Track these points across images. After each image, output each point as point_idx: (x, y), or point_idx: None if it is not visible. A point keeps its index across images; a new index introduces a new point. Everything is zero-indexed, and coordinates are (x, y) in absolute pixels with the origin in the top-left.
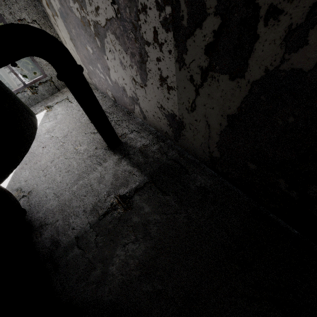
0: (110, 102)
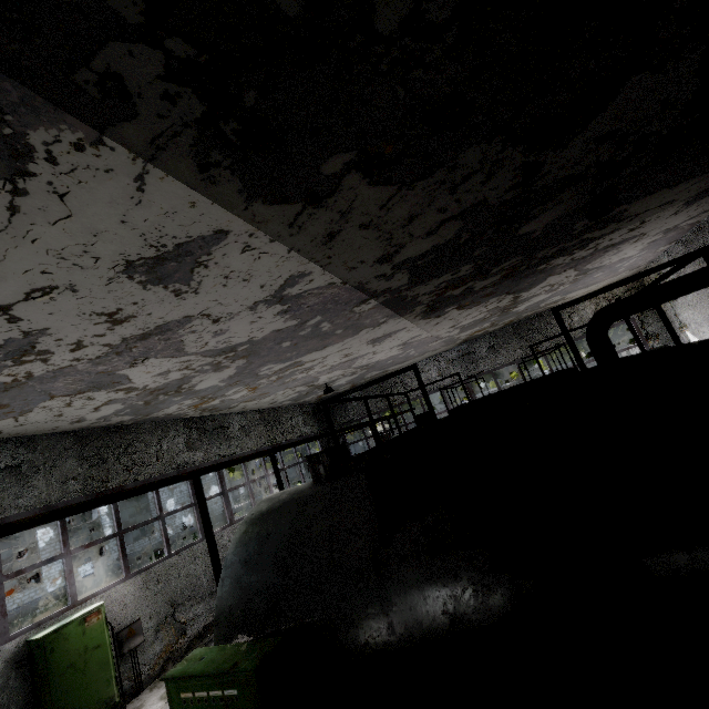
0: (679, 249)
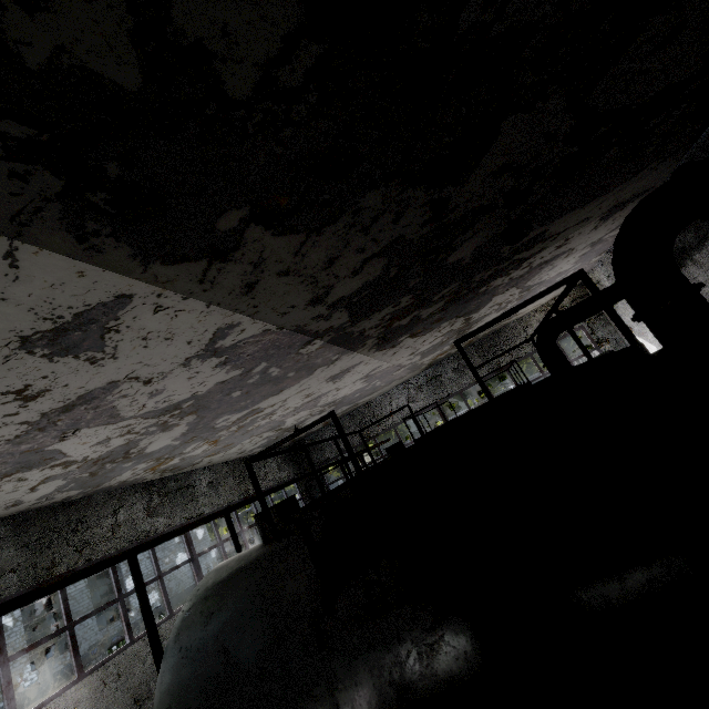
0: (609, 258)
